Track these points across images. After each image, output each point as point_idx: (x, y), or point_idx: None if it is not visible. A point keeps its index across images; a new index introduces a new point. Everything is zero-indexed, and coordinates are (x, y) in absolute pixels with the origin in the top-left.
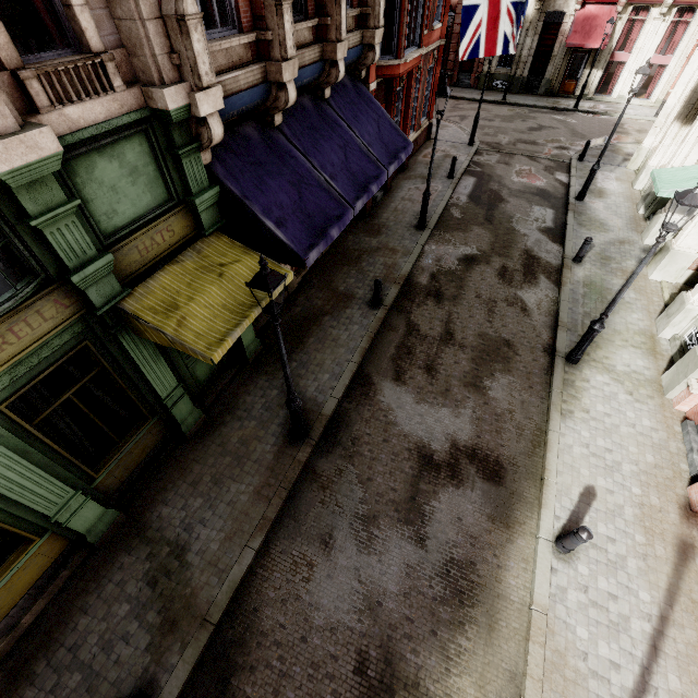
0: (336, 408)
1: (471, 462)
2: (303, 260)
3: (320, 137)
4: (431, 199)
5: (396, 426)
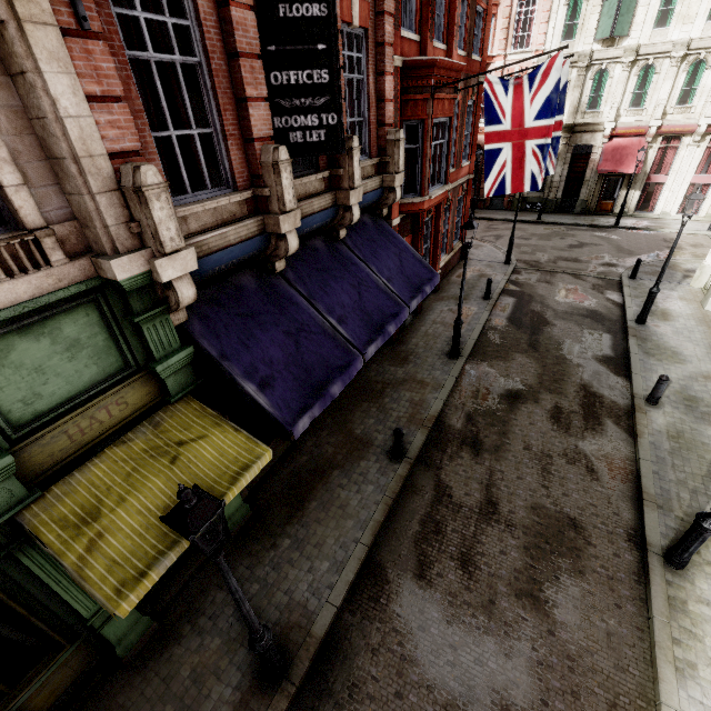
0: (333, 621)
1: None
2: (289, 431)
3: (330, 278)
4: (465, 322)
5: (416, 667)
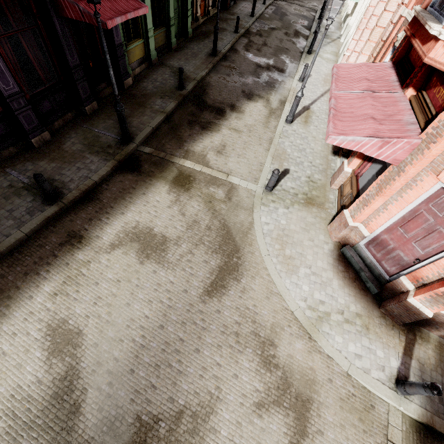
0: (225, 54)
1: (274, 68)
2: None
3: None
4: (255, 9)
5: (248, 59)
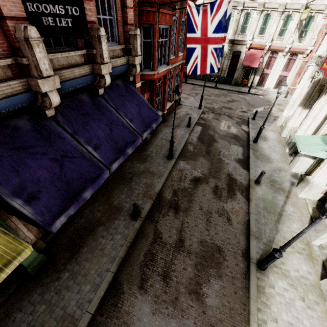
0: (89, 322)
1: None
2: (47, 229)
3: (90, 120)
4: (177, 139)
5: None
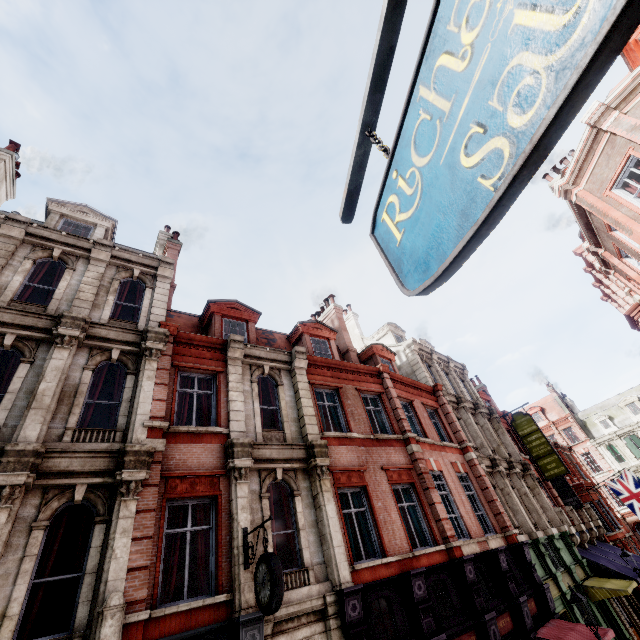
0: None
1: None
2: (636, 579)
3: (605, 553)
4: None
5: None
